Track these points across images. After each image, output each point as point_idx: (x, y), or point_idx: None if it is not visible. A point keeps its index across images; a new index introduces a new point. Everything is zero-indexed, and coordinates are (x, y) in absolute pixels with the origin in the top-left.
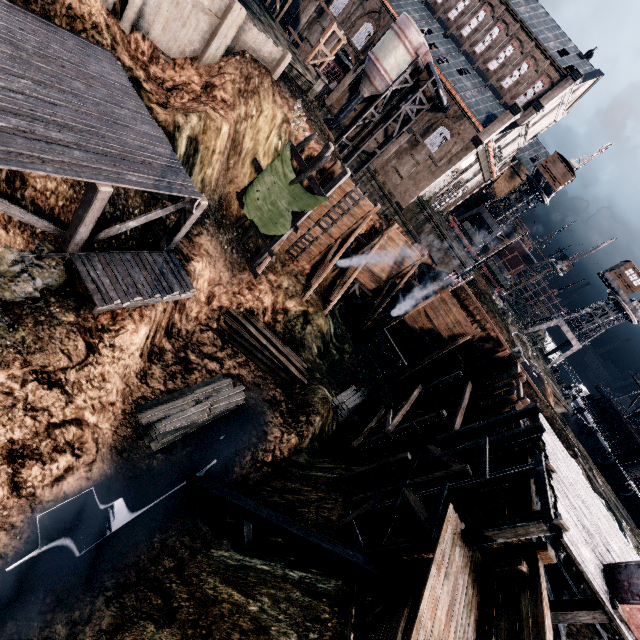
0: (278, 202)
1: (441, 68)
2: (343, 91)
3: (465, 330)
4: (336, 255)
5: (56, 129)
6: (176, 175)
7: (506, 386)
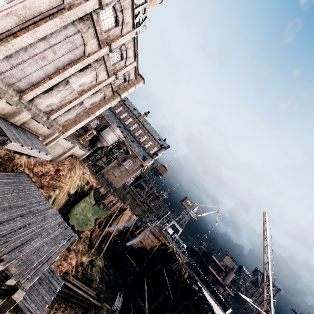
0: (87, 214)
1: (126, 140)
2: (86, 141)
3: (155, 244)
4: (106, 227)
5: (37, 239)
6: (67, 230)
7: (177, 267)
